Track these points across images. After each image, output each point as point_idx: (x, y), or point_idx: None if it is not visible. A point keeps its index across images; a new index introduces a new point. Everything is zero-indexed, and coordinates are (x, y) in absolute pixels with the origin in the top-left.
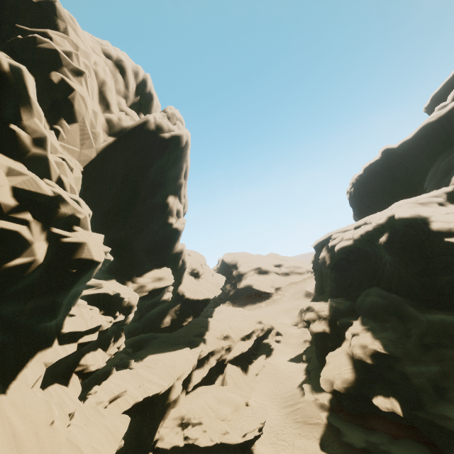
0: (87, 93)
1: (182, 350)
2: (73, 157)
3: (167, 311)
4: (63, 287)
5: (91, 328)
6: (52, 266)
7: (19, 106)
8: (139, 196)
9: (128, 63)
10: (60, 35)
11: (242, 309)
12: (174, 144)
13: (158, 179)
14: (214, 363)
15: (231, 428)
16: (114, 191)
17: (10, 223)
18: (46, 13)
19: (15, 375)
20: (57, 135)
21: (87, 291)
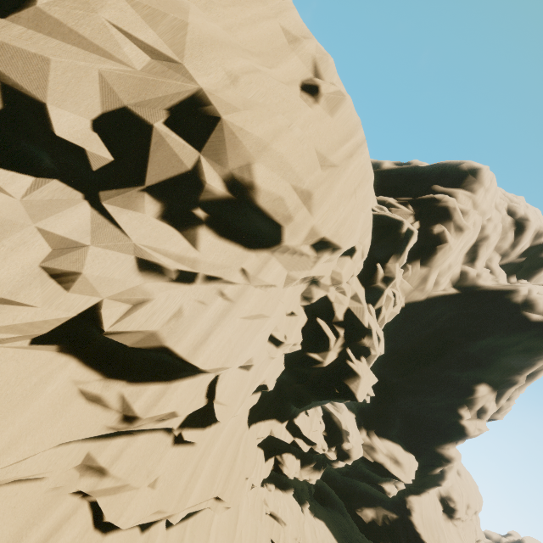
0: (458, 245)
1: None
2: (403, 293)
3: (376, 502)
4: (321, 394)
5: (309, 438)
6: (327, 374)
7: (393, 253)
8: (441, 358)
9: (534, 223)
10: (468, 195)
11: None
12: (541, 331)
13: (481, 356)
14: None
15: None
16: (418, 337)
17: (330, 331)
18: (468, 177)
19: (258, 420)
20: (404, 272)
21: (329, 404)
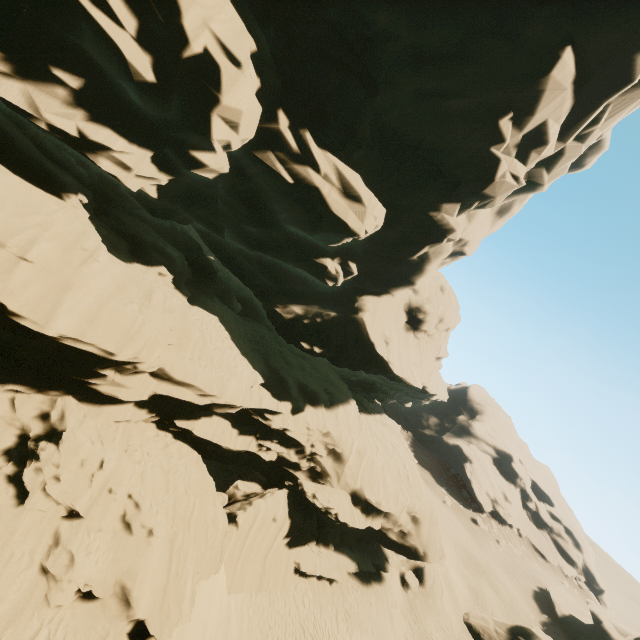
0: None
1: (250, 367)
2: None
3: (311, 301)
4: None
5: None
6: None
7: None
8: None
9: None
10: None
11: (414, 462)
12: None
13: None
14: (268, 456)
15: (6, 629)
16: None
17: None
18: None
19: None
20: None
21: None
